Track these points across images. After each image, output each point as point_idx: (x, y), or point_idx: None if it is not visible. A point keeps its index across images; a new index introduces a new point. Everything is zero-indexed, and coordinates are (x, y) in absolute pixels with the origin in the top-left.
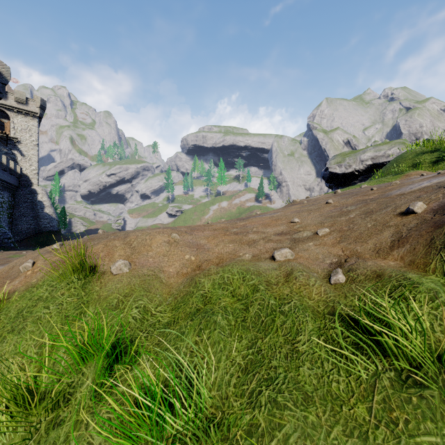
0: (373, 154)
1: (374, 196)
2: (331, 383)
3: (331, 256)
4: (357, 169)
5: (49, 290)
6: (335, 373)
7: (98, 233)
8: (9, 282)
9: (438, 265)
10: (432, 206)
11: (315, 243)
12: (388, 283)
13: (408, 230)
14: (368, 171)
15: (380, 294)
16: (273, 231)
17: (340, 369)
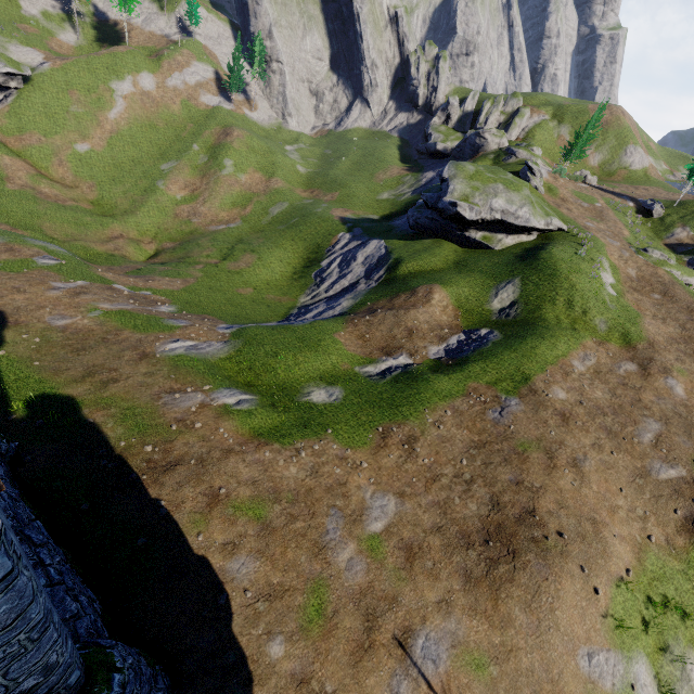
0: (505, 206)
1: (640, 466)
2: (687, 587)
3: (662, 536)
4: (484, 218)
5: (622, 597)
6: (687, 585)
7: (565, 538)
8: (597, 602)
9: (691, 549)
10: (682, 513)
11: (650, 523)
12: (687, 558)
13: (679, 527)
14: (491, 223)
15: (687, 562)
16: (623, 505)
17: (688, 584)
